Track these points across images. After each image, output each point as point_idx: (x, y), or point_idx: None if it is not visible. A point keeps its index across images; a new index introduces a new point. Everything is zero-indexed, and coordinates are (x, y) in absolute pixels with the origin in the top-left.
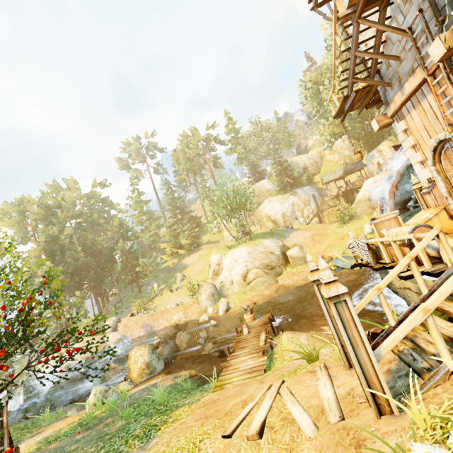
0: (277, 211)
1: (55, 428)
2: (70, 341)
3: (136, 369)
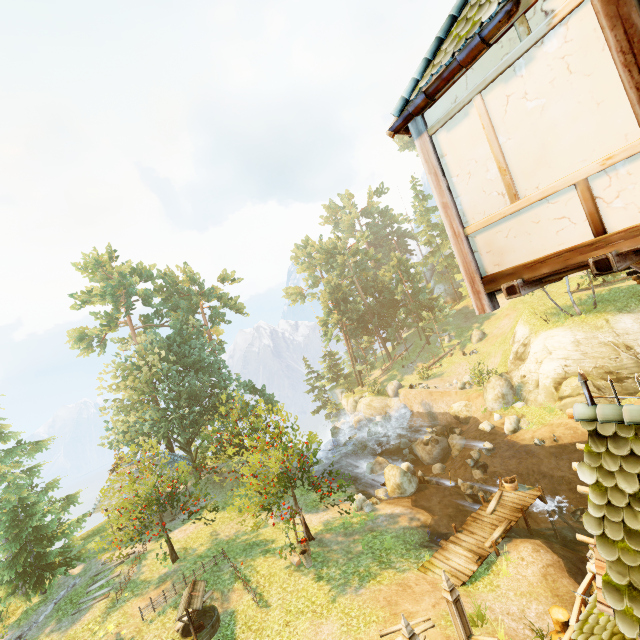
0: None
1: (334, 513)
2: (364, 385)
3: (389, 485)
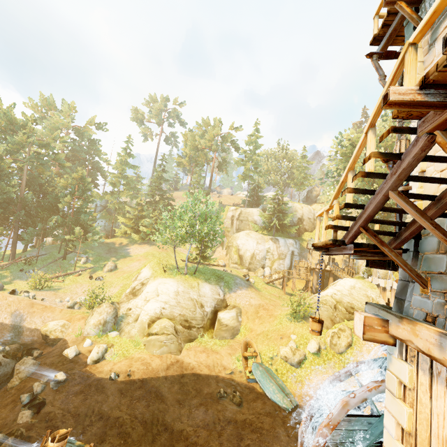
0: (249, 248)
1: None
2: None
3: None
